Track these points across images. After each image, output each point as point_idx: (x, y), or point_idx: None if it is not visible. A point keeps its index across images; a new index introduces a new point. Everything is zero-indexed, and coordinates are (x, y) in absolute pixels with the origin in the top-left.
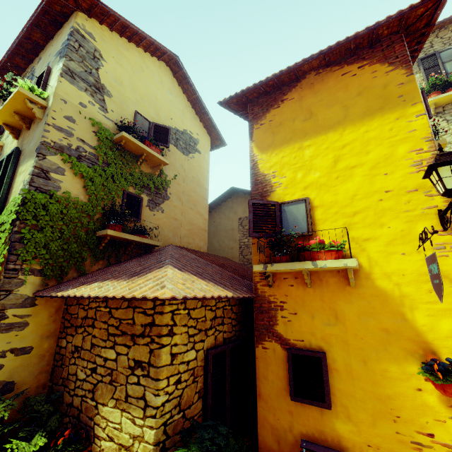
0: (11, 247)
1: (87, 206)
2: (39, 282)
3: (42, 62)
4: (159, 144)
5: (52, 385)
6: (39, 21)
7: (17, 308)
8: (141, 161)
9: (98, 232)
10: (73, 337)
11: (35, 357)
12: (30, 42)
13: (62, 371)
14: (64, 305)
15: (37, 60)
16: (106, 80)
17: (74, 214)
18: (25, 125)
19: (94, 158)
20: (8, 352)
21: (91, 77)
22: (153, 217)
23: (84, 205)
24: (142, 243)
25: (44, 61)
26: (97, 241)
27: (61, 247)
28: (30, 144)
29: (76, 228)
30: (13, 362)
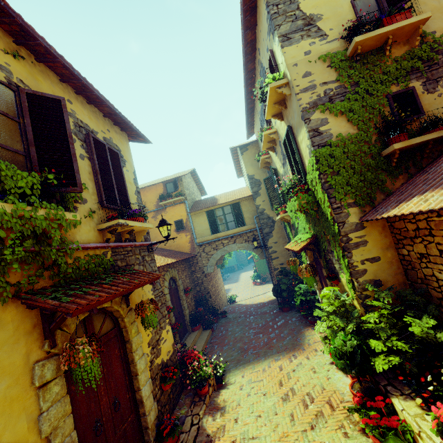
0: (327, 194)
1: (359, 136)
2: (358, 211)
3: (262, 51)
4: (403, 5)
5: (411, 283)
6: (245, 24)
7: (353, 232)
8: (389, 48)
9: (383, 152)
10: (412, 246)
11: (385, 263)
12: (249, 46)
13: (415, 273)
14: (386, 223)
15: (258, 53)
16: (309, 8)
17: (353, 148)
18: (283, 107)
19: (341, 90)
20: (365, 261)
21: (298, 21)
22: (440, 99)
23: (357, 136)
24: (441, 137)
25: (263, 49)
26: (386, 161)
27: (358, 180)
28: (294, 118)
29: (362, 159)
30: (372, 267)
